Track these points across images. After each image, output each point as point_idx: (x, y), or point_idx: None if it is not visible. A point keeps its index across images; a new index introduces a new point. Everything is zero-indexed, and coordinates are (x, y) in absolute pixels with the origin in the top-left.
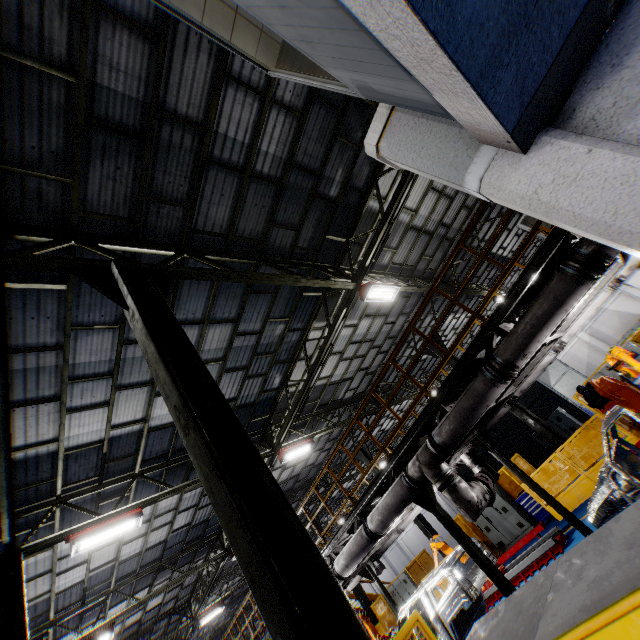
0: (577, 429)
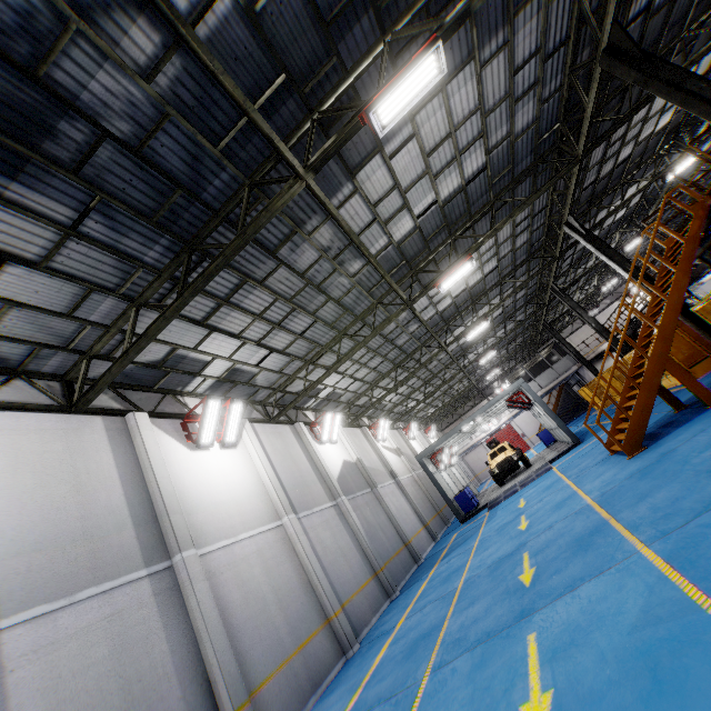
0: None
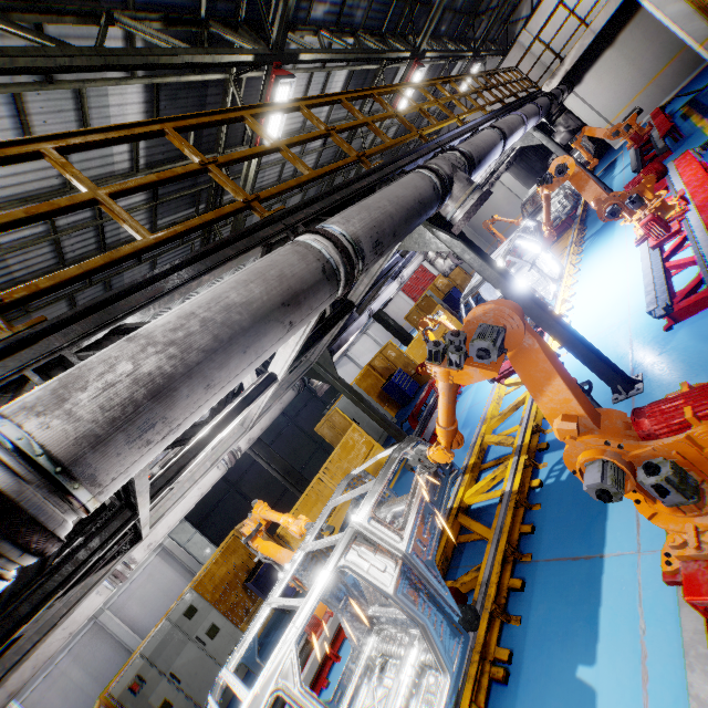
0: None
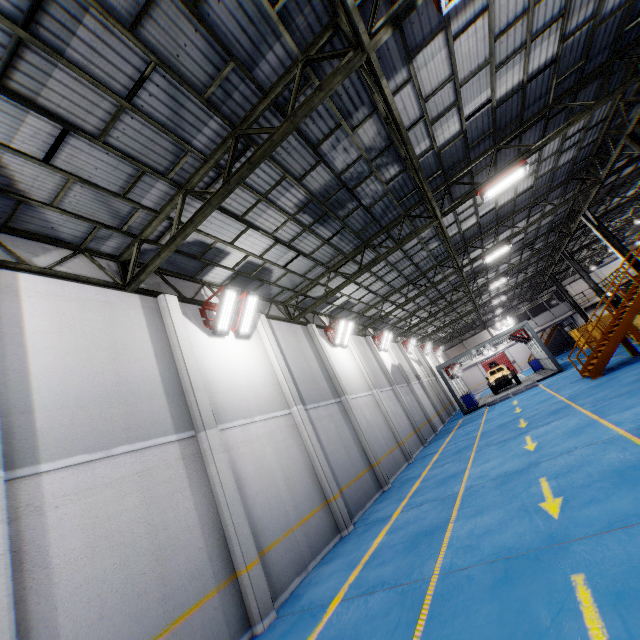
0: None
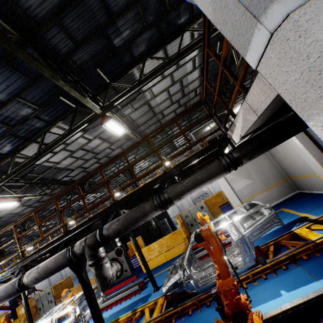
0: (168, 230)
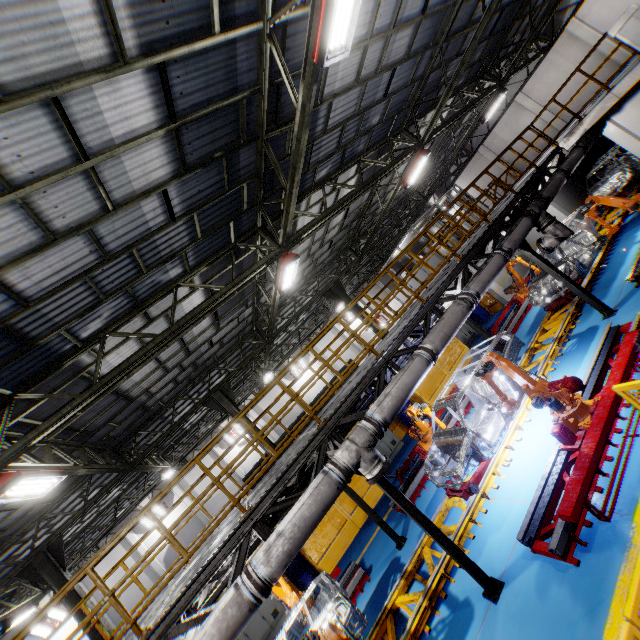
0: None
